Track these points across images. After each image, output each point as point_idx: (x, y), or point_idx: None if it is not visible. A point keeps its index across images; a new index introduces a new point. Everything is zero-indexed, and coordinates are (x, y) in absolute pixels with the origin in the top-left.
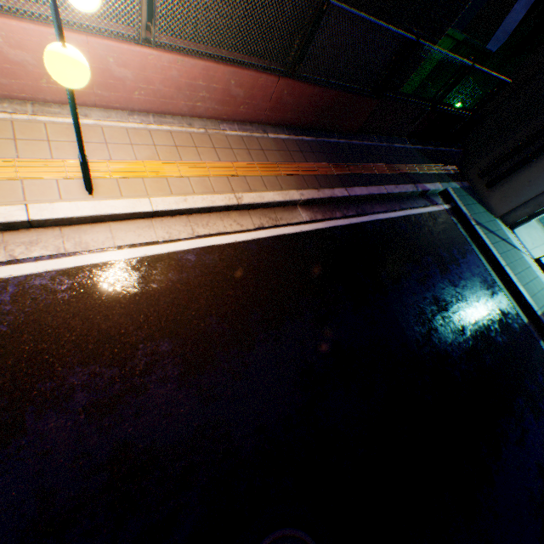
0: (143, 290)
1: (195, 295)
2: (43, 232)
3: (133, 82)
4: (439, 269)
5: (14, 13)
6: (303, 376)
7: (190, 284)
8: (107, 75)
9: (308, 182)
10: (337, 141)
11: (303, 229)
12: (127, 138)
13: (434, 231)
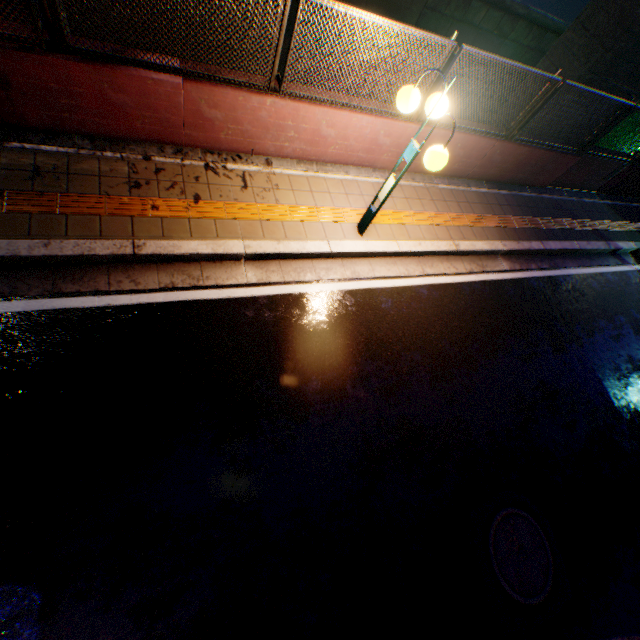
0: (397, 312)
1: (431, 322)
2: (332, 262)
3: (387, 147)
4: (633, 329)
5: (343, 106)
6: (516, 400)
7: (426, 312)
8: (373, 143)
9: (507, 234)
10: (528, 195)
11: (503, 277)
12: (373, 191)
13: (626, 291)
